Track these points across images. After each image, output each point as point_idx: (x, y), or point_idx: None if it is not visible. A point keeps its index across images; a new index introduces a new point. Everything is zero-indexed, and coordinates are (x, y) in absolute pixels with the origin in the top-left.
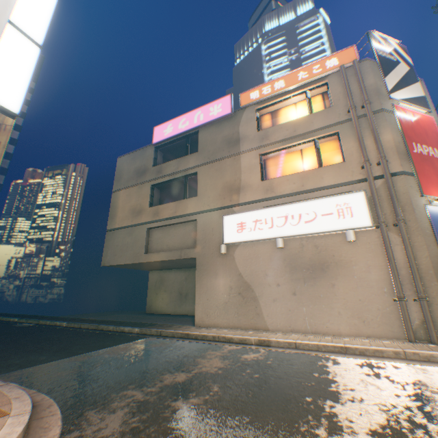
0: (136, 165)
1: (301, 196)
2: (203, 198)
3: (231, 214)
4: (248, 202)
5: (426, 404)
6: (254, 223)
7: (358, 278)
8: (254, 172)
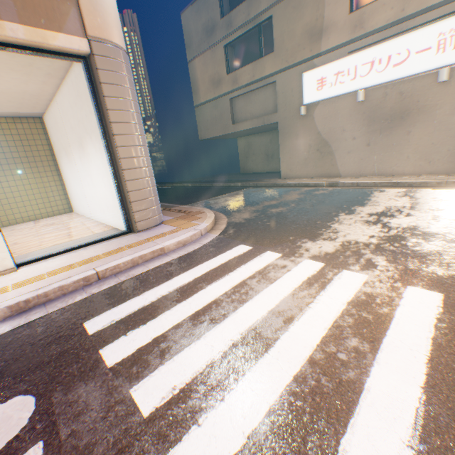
0: (202, 21)
1: (397, 29)
2: (280, 54)
3: (311, 70)
4: (331, 49)
5: (418, 205)
6: (335, 77)
7: (438, 123)
8: (340, 1)
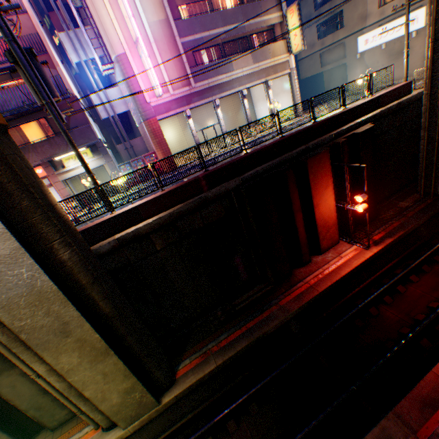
0: (303, 14)
1: (397, 15)
2: (346, 29)
3: (361, 36)
4: (370, 25)
5: None
6: (372, 39)
7: (414, 54)
8: (373, 4)
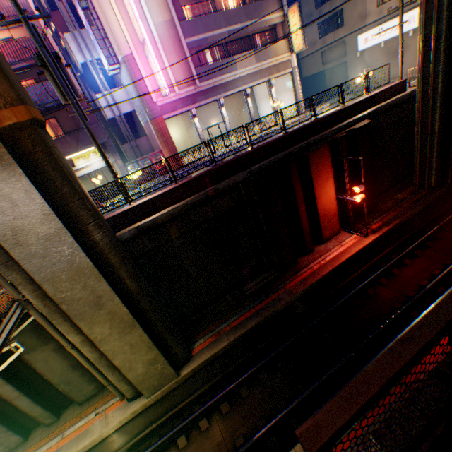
0: (304, 12)
1: (394, 15)
2: (346, 28)
3: (361, 35)
4: (369, 24)
5: None
6: (371, 38)
7: (412, 52)
8: (372, 3)
